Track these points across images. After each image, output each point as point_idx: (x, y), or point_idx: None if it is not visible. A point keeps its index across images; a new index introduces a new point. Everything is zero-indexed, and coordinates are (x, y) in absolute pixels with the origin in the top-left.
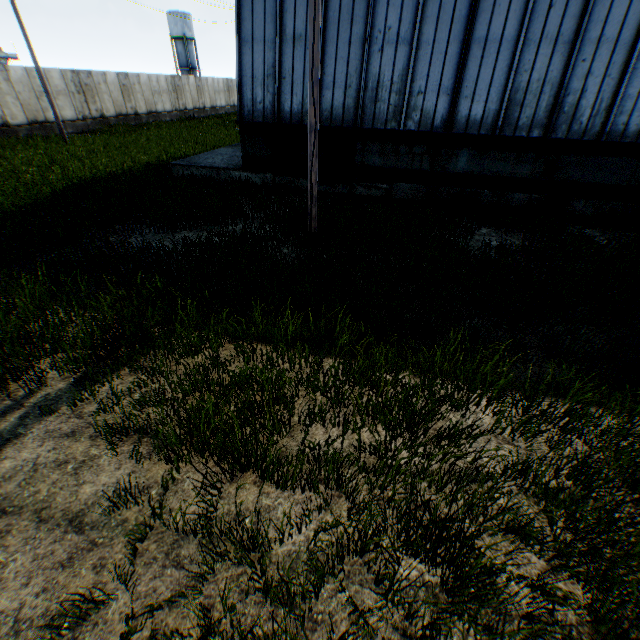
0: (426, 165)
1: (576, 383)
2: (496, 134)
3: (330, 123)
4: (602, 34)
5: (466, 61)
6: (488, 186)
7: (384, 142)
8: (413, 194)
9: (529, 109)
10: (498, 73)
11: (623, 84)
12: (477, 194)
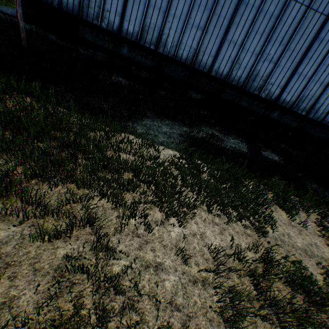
0: (111, 48)
1: (75, 108)
2: (137, 42)
3: (67, 10)
4: (175, 14)
5: (127, 4)
6: (136, 66)
7: (92, 30)
8: (104, 59)
9: (150, 36)
10: (139, 15)
11: (181, 37)
12: (130, 67)
